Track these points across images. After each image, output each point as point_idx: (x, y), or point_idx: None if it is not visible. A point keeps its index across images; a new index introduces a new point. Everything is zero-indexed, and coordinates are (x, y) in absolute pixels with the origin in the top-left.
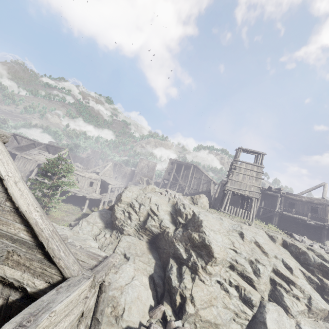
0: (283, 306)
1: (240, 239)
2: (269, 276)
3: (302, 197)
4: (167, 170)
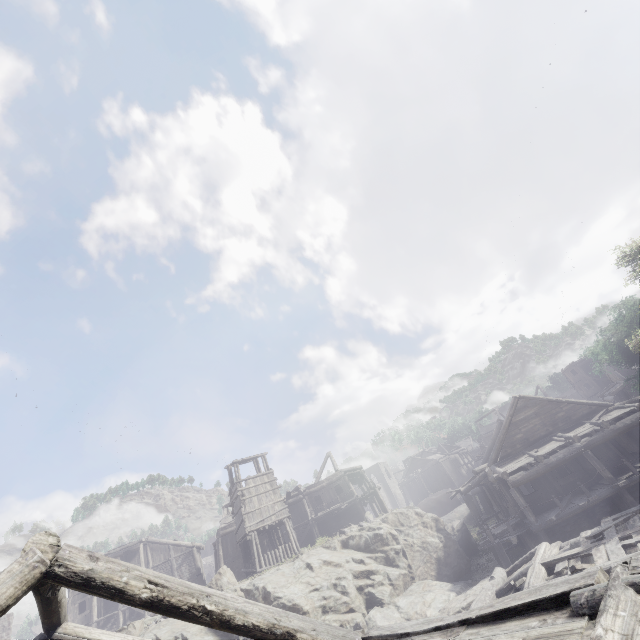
0: (379, 603)
1: (311, 572)
2: (354, 586)
3: (322, 483)
4: (74, 603)
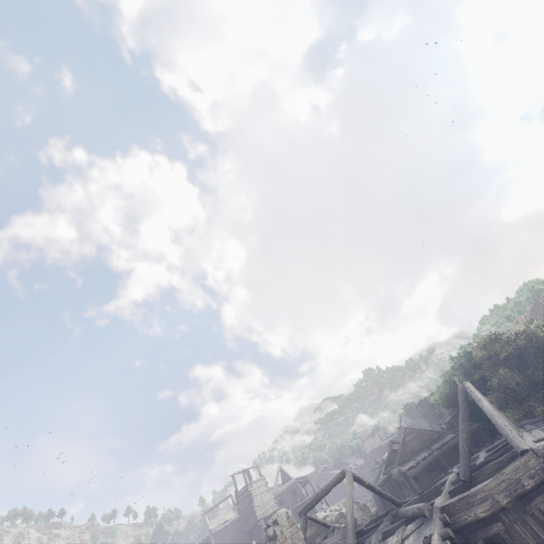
0: None
1: None
2: None
3: (282, 488)
4: None
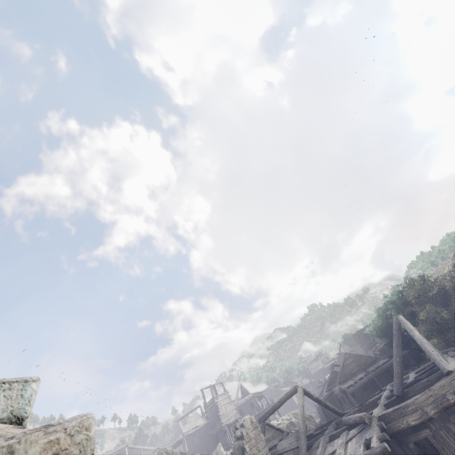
0: None
1: None
2: None
3: (242, 401)
4: None
